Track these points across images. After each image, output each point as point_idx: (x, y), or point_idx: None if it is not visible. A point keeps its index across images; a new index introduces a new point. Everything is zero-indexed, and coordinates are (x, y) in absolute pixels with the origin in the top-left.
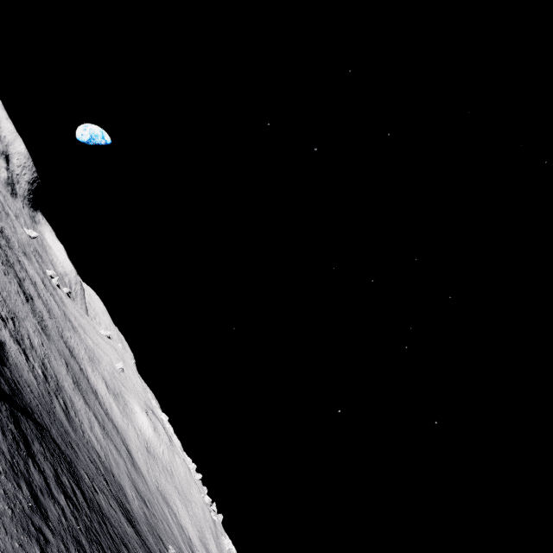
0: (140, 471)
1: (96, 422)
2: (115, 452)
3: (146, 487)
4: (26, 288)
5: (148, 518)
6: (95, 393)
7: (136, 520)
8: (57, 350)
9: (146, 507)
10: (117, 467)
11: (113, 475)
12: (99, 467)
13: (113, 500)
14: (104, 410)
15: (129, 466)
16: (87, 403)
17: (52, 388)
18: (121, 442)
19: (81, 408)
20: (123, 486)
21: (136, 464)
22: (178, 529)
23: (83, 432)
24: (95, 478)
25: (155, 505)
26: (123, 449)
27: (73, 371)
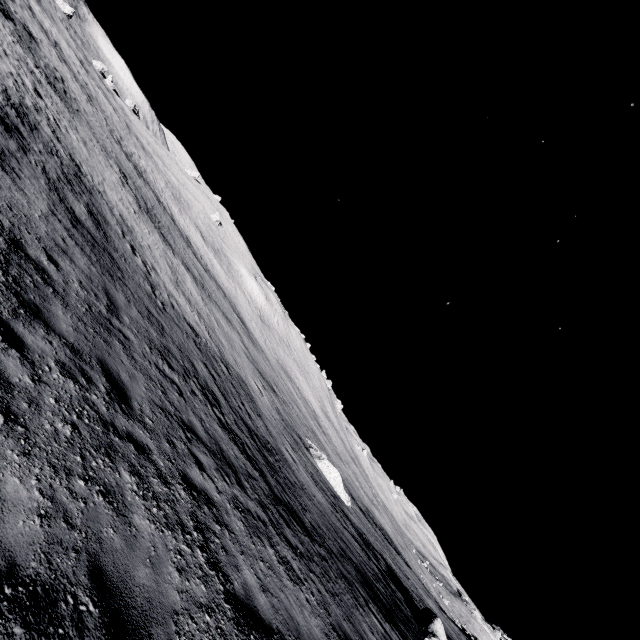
0: (258, 344)
1: (188, 277)
2: (224, 323)
3: (268, 364)
4: (13, 9)
5: (281, 414)
6: (186, 240)
7: (278, 449)
8: (98, 142)
9: (275, 396)
10: (230, 348)
11: (226, 365)
12: (194, 362)
13: (236, 483)
14: (201, 265)
15: (245, 340)
16: (170, 246)
17: (38, 164)
18: (230, 309)
19: (154, 246)
20: (243, 378)
21: (252, 336)
22: (303, 404)
23: (153, 286)
24: (157, 456)
25: (281, 386)
26: (235, 318)
27: (141, 194)
